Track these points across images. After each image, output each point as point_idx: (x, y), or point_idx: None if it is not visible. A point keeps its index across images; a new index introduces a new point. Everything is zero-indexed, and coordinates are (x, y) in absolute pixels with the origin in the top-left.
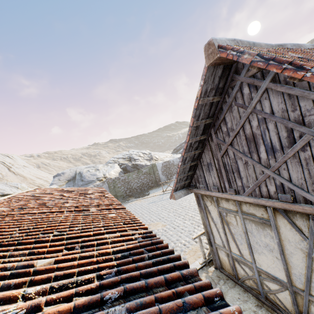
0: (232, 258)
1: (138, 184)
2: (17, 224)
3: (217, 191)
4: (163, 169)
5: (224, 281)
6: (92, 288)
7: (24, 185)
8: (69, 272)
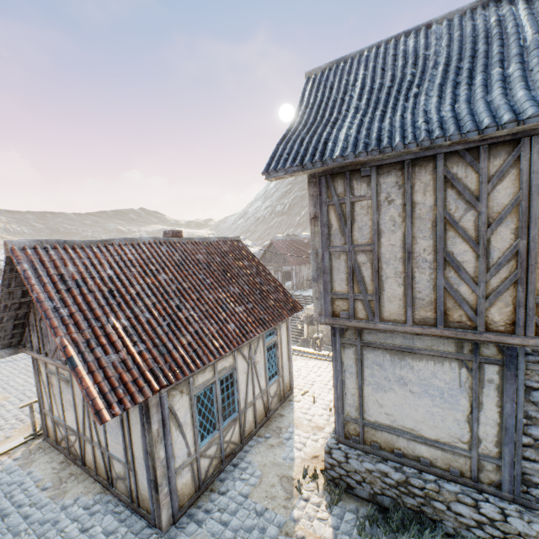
0: (54, 422)
1: None
2: None
3: (37, 352)
4: None
5: (44, 450)
6: None
7: None
8: None
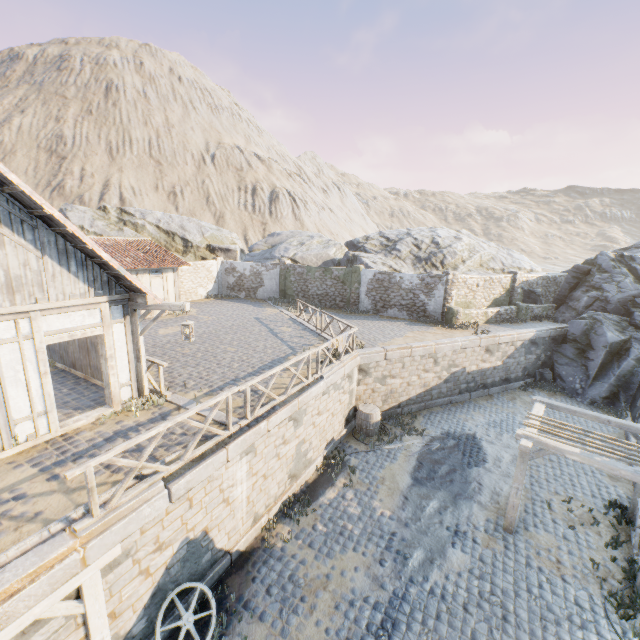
0: None
1: (319, 291)
2: None
3: None
4: (372, 286)
5: None
6: None
7: (234, 235)
8: None
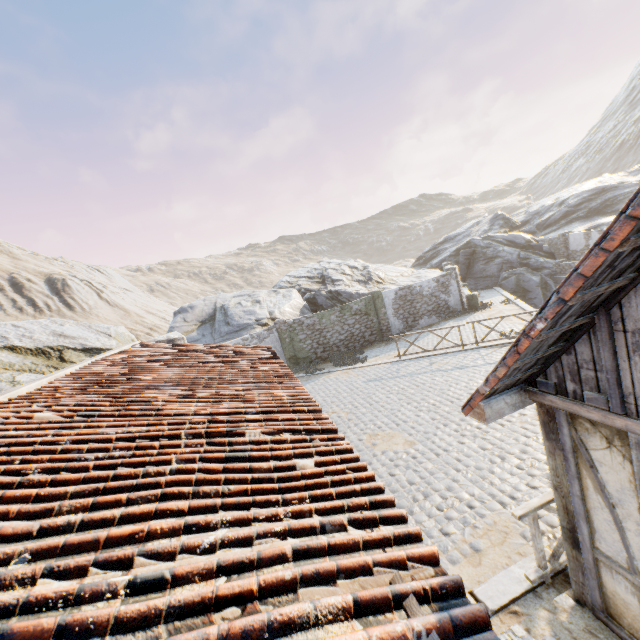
0: None
1: (342, 336)
2: (48, 496)
3: None
4: (397, 304)
5: None
6: None
7: (122, 328)
8: None
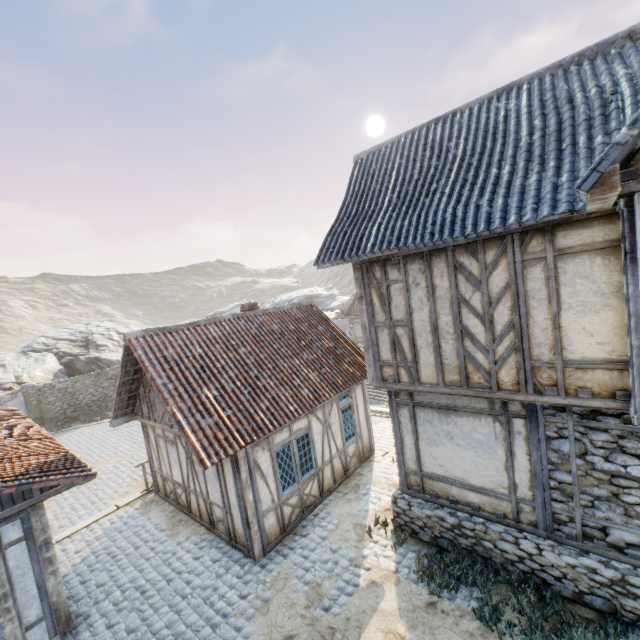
0: (163, 478)
1: (95, 397)
2: None
3: (148, 419)
4: None
5: (157, 502)
6: (22, 472)
7: None
8: (6, 469)
